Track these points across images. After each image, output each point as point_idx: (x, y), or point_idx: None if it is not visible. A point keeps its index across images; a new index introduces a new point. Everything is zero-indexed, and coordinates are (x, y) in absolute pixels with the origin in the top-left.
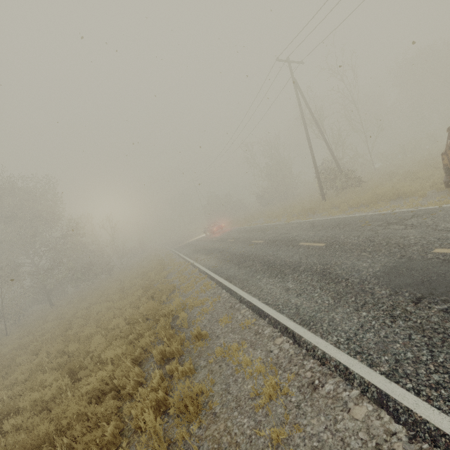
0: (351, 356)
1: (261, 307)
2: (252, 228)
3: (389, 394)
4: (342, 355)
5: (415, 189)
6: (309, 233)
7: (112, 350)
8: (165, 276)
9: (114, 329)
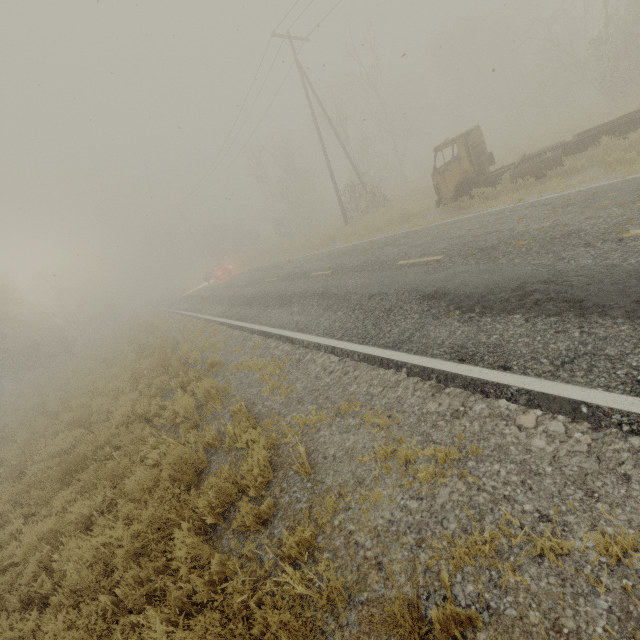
0: (324, 337)
1: (270, 331)
2: (267, 266)
3: (336, 346)
4: (318, 339)
5: (422, 209)
6: (322, 263)
7: (125, 396)
8: (162, 336)
9: (114, 391)
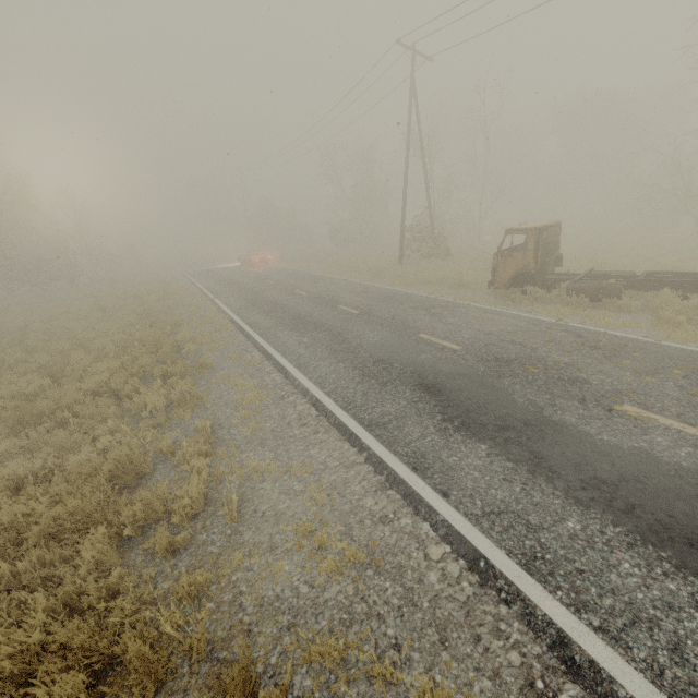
0: (315, 384)
1: (271, 352)
2: (305, 273)
3: (321, 400)
4: (309, 384)
5: (475, 281)
6: (356, 297)
7: (105, 362)
8: (170, 307)
9: (98, 349)
